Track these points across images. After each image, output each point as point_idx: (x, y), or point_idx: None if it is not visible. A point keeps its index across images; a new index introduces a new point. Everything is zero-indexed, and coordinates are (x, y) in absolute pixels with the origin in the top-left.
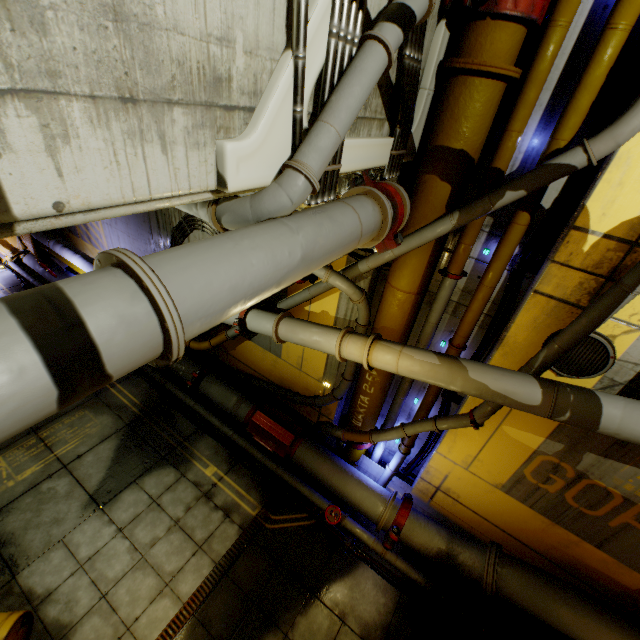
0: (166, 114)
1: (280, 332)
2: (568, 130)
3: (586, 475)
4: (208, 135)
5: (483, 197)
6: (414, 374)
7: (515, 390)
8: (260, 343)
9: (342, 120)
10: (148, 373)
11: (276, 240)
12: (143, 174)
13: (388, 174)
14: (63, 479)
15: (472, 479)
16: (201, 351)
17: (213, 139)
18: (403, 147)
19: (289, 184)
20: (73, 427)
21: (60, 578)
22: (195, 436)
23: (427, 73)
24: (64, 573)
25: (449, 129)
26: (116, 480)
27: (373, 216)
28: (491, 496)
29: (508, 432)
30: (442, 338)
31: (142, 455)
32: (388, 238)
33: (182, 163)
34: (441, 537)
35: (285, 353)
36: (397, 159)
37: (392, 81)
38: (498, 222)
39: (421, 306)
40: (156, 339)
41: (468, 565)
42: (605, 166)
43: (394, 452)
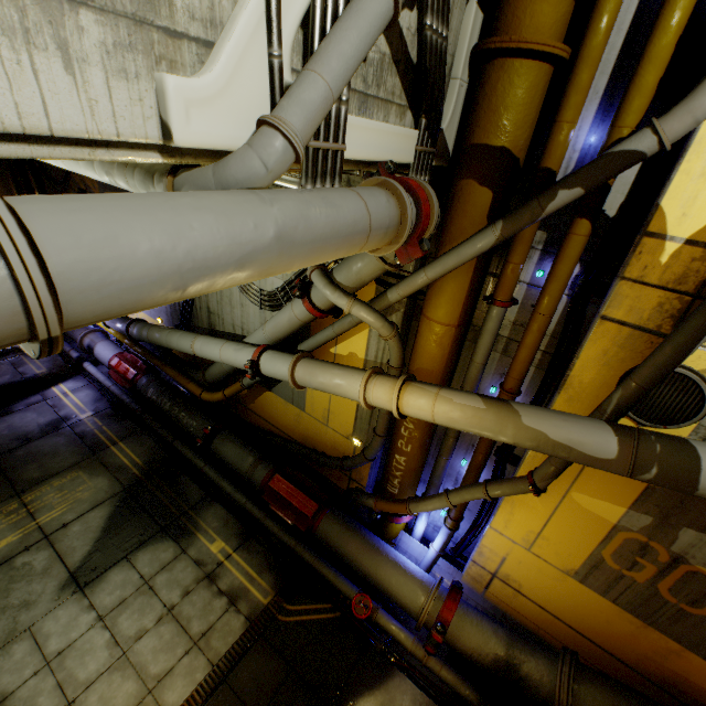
0: (68, 16)
1: (297, 375)
2: (632, 114)
3: (685, 559)
4: (142, 64)
5: (531, 200)
6: (454, 422)
7: (582, 439)
8: (281, 394)
9: (333, 69)
10: (155, 429)
11: (236, 206)
12: (35, 95)
13: (414, 175)
14: (42, 552)
15: (536, 563)
16: (218, 405)
17: (150, 71)
18: (432, 144)
19: (261, 143)
20: (62, 490)
21: (20, 678)
22: (202, 504)
23: (458, 60)
24: (26, 672)
25: (487, 123)
26: (104, 555)
27: (387, 209)
28: (561, 586)
29: (579, 501)
30: (492, 383)
31: (138, 525)
32: (411, 244)
33: (101, 94)
34: (498, 639)
35: (309, 405)
36: (425, 158)
37: (412, 59)
38: (553, 237)
39: (465, 344)
40: (5, 300)
41: (534, 679)
42: (682, 154)
43: (440, 528)
